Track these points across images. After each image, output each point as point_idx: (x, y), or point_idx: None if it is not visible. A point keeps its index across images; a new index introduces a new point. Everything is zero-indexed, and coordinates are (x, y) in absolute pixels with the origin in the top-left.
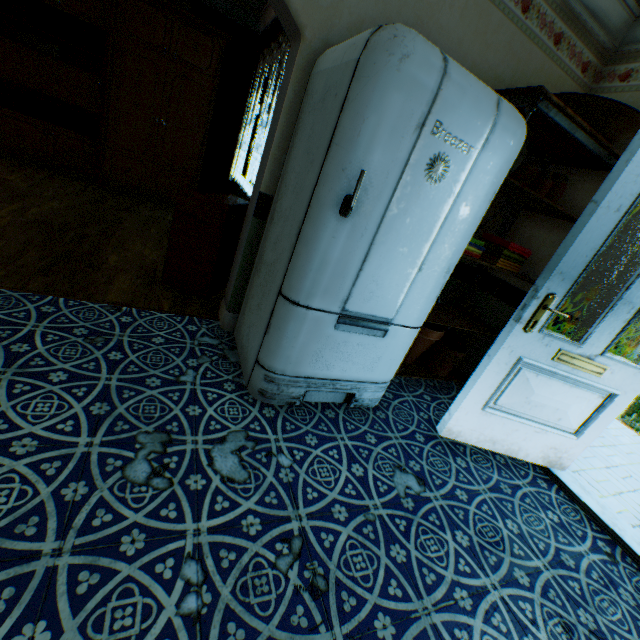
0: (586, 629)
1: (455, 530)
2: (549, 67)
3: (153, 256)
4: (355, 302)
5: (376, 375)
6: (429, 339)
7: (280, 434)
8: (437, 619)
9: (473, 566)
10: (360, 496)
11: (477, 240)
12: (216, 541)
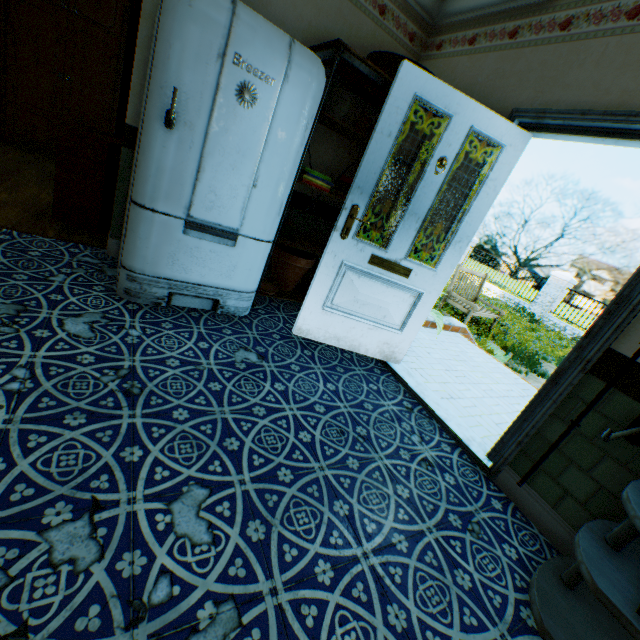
0: (357, 435)
1: (276, 382)
2: (380, 34)
3: (50, 200)
4: (199, 210)
5: (236, 284)
6: (299, 266)
7: (138, 319)
8: (230, 416)
9: (280, 399)
10: (198, 357)
11: (325, 176)
12: (49, 362)
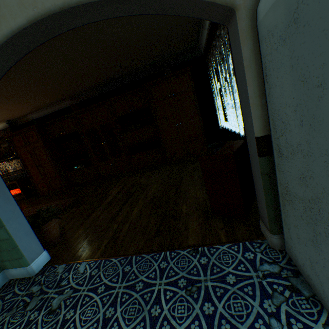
0: None
1: None
2: None
3: (201, 195)
4: None
5: None
6: None
7: None
8: None
9: None
10: None
11: None
12: None
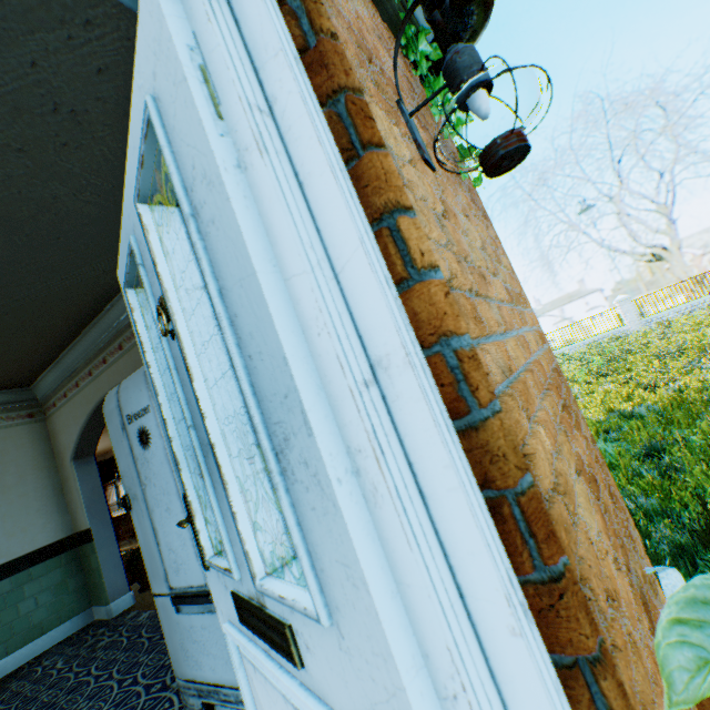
0: None
1: None
2: None
3: None
4: (174, 576)
5: None
6: None
7: None
8: None
9: None
10: None
11: None
12: None
